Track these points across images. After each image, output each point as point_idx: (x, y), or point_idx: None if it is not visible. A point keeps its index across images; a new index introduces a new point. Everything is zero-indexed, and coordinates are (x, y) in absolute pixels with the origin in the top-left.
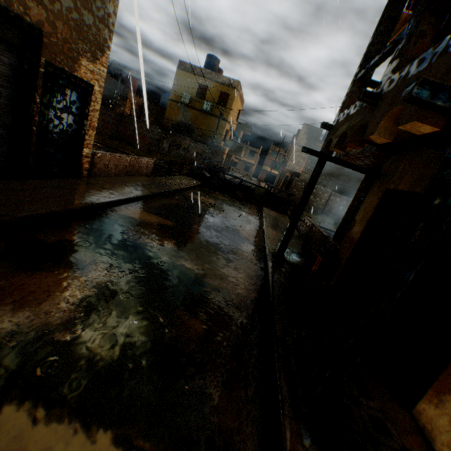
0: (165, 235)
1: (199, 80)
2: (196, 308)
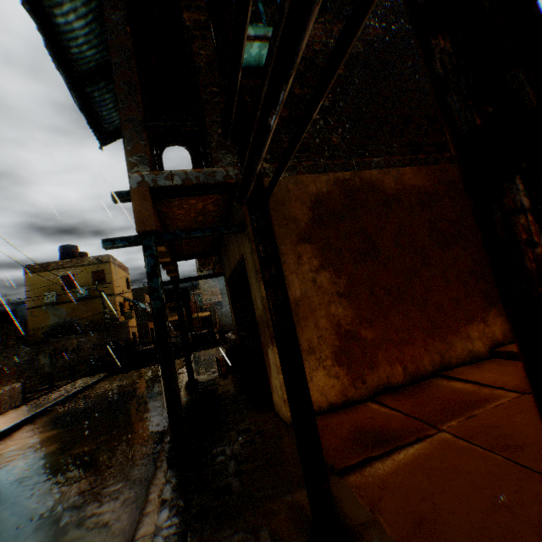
0: (46, 445)
1: (61, 273)
2: (84, 473)
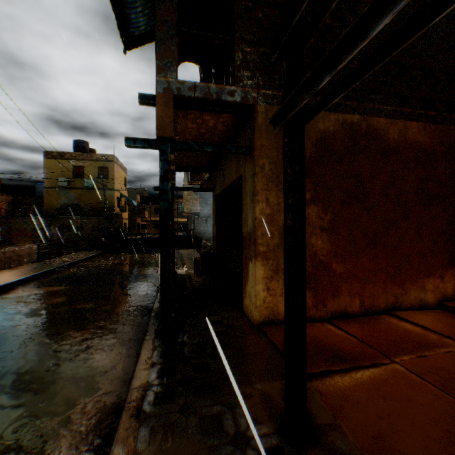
0: (56, 297)
1: (73, 163)
2: (86, 325)
